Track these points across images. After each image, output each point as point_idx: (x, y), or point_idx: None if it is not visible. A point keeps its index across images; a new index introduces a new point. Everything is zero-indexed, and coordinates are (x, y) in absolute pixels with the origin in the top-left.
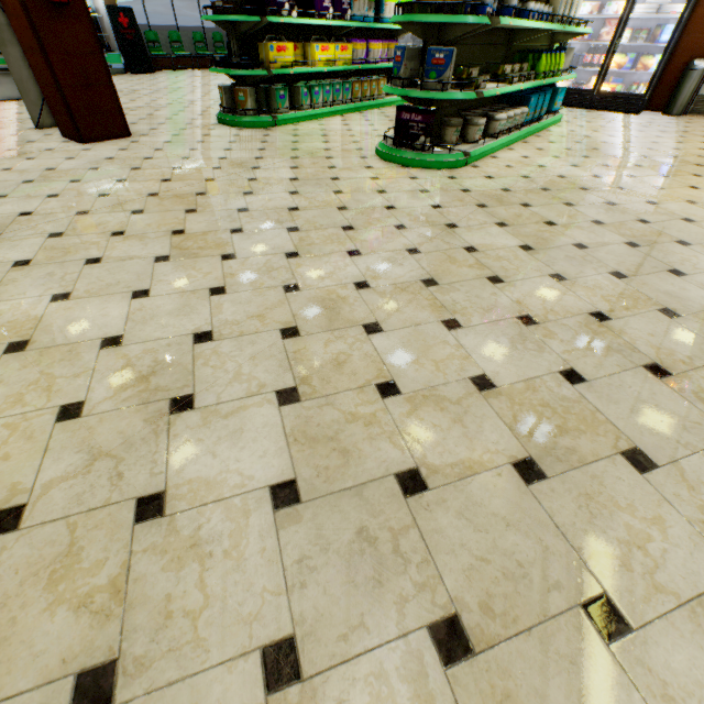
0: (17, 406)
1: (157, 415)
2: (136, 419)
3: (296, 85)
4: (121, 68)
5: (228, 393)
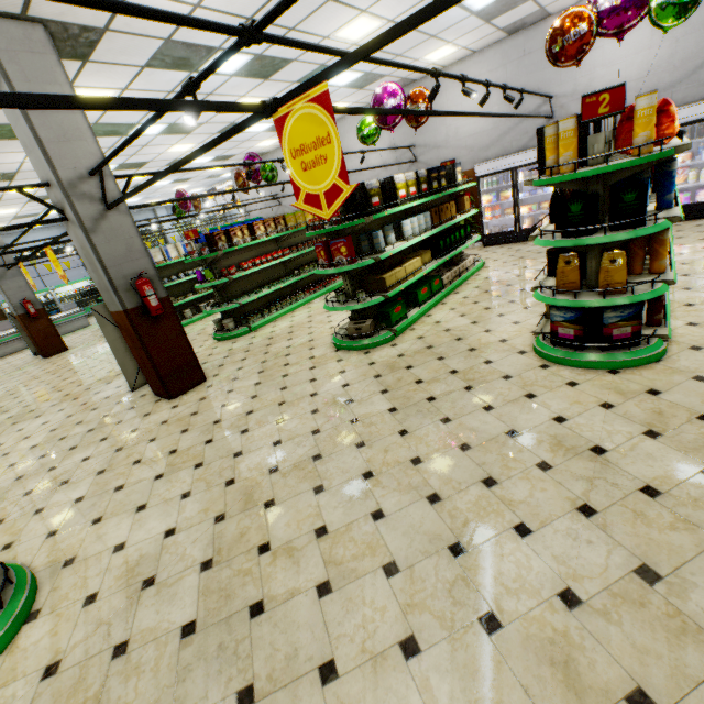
0: None
1: None
2: None
3: None
4: None
5: (16, 409)
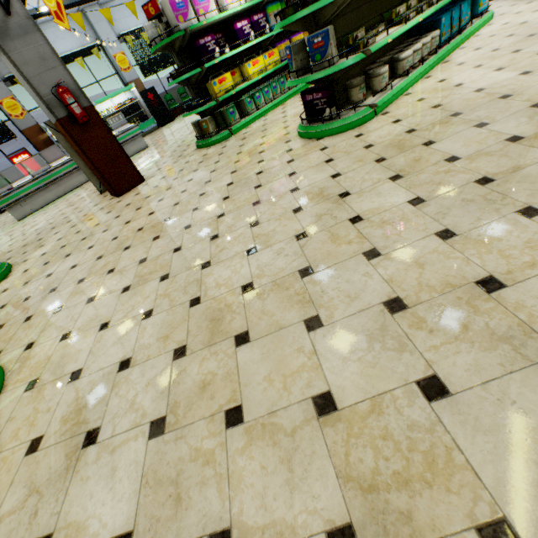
0: (13, 440)
1: (75, 449)
2: (63, 454)
3: (241, 99)
4: (155, 126)
5: (120, 424)
